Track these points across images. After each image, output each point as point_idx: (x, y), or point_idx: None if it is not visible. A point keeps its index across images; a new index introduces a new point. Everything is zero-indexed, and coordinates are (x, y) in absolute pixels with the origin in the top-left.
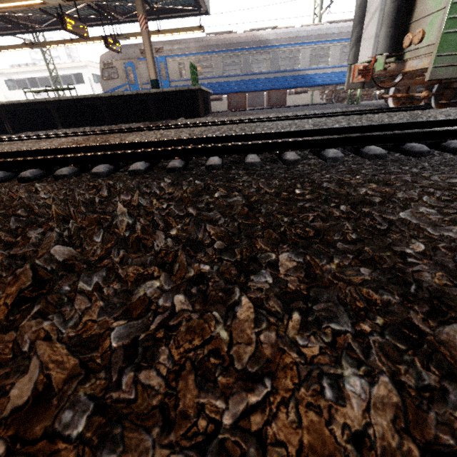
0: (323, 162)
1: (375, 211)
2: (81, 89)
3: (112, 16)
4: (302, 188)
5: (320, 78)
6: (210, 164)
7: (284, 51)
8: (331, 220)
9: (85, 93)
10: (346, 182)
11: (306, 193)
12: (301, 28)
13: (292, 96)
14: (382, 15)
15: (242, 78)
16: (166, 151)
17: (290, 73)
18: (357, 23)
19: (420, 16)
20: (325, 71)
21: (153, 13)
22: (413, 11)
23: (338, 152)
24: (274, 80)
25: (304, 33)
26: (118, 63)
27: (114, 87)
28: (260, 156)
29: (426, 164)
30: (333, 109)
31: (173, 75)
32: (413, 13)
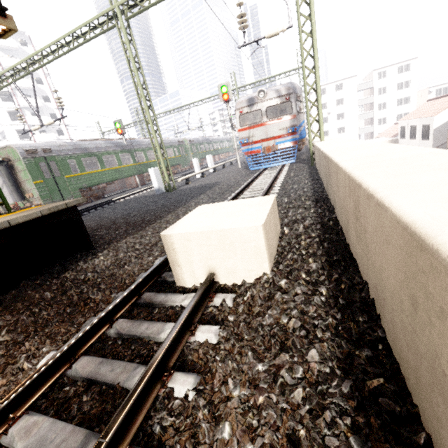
0: None
1: None
2: None
3: None
4: None
5: None
6: None
7: None
8: None
9: None
10: None
11: None
12: None
13: None
14: (7, 186)
15: None
16: None
17: None
18: None
19: (27, 189)
20: None
21: None
22: (23, 187)
23: None
24: None
25: None
26: None
27: None
28: None
29: None
30: None
31: None
32: (23, 188)
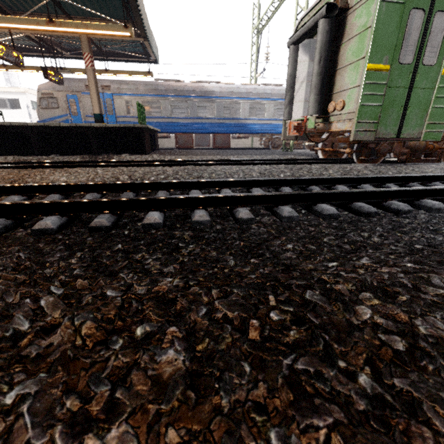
0: (278, 220)
1: (423, 394)
2: (16, 114)
3: (56, 50)
4: (280, 310)
5: (259, 127)
6: (148, 222)
7: (227, 102)
8: (364, 440)
9: (20, 119)
10: (334, 289)
11: (288, 320)
12: (241, 86)
13: (235, 139)
14: (308, 84)
15: (189, 121)
16: (91, 203)
17: (233, 120)
18: (289, 88)
19: (340, 90)
20: (263, 122)
21: (102, 55)
22: (333, 85)
23: (293, 211)
24: (219, 125)
25: (244, 90)
26: (59, 94)
27: (53, 116)
28: (209, 209)
29: (381, 229)
30: (273, 155)
31: (120, 111)
32: (333, 87)
